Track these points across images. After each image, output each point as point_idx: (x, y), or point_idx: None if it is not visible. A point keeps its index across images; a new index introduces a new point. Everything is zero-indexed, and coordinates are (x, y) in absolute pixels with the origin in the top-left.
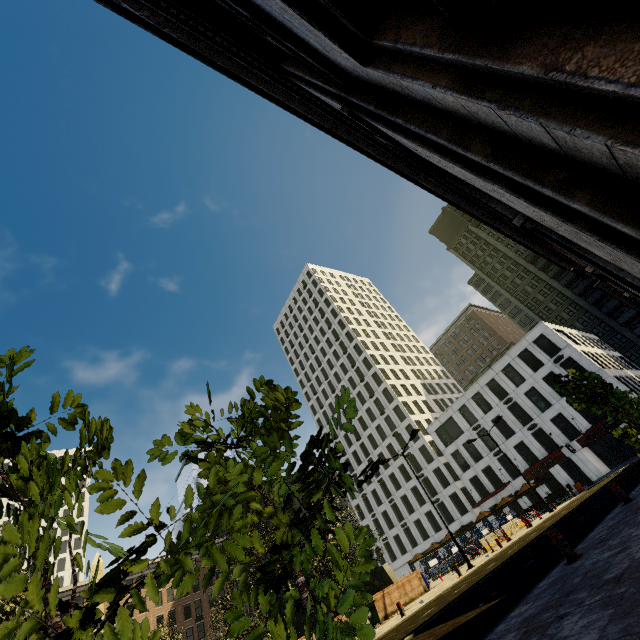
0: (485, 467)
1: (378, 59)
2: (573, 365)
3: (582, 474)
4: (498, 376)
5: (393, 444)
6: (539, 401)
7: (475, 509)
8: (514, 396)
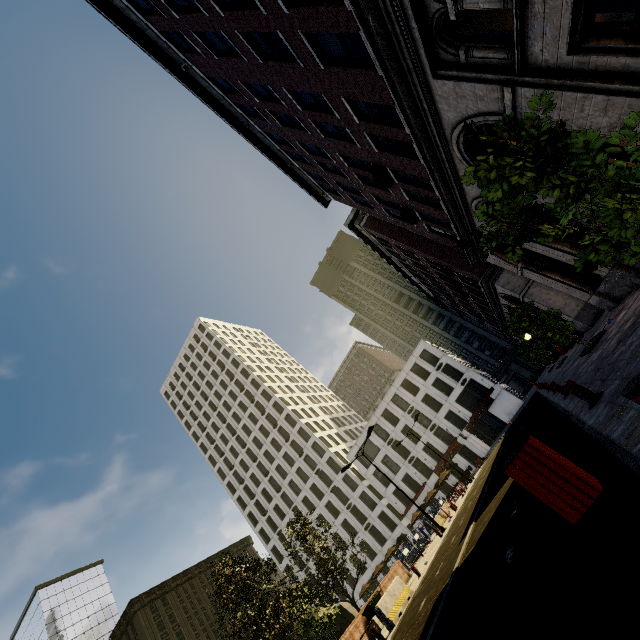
0: (404, 476)
1: (577, 53)
2: (450, 369)
3: (475, 456)
4: (399, 391)
5: (316, 483)
6: (433, 404)
7: (402, 521)
8: (414, 405)
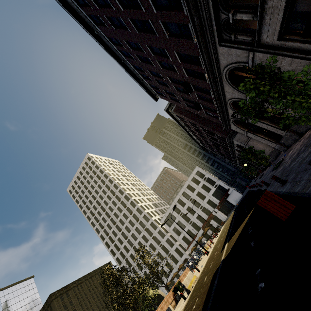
0: (187, 230)
1: (281, 40)
2: (209, 180)
3: (220, 220)
4: (185, 190)
5: (145, 234)
6: (201, 196)
7: (186, 252)
8: (193, 197)
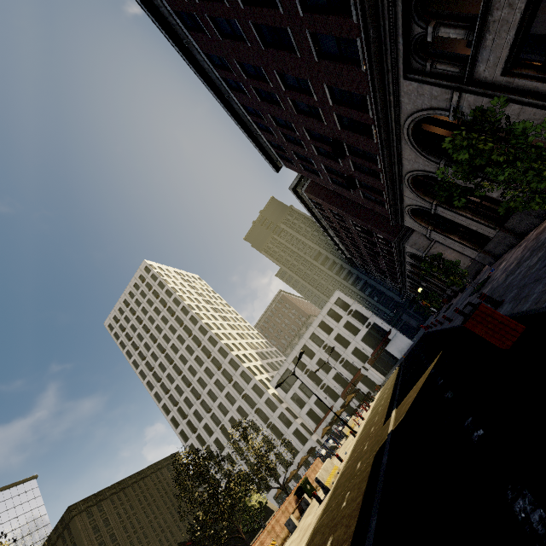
0: (316, 400)
1: (507, 75)
2: (358, 314)
3: (373, 384)
4: (316, 330)
5: (242, 405)
6: (343, 342)
7: (312, 436)
8: (328, 342)
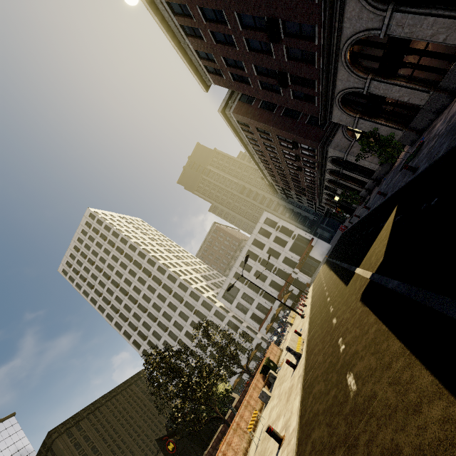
0: (257, 305)
1: None
2: (284, 229)
3: (303, 284)
4: (251, 247)
5: (195, 320)
6: (274, 254)
7: (257, 335)
8: (262, 256)
